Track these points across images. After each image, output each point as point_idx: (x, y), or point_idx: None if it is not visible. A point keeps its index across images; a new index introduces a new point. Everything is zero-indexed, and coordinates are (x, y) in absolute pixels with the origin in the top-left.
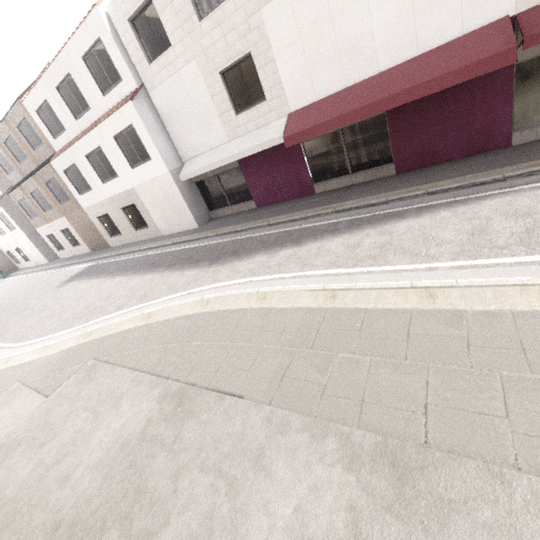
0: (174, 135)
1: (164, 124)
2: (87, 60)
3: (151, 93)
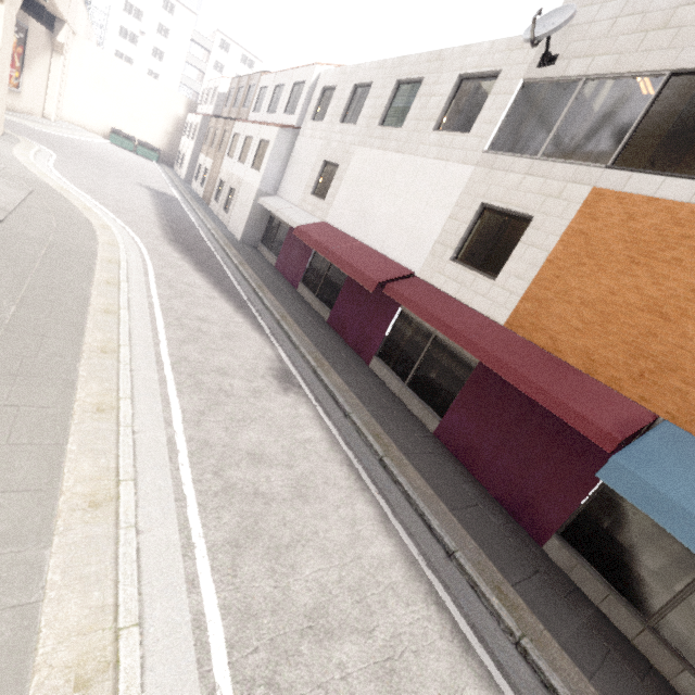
0: (287, 173)
1: (289, 162)
2: (295, 87)
3: (299, 137)
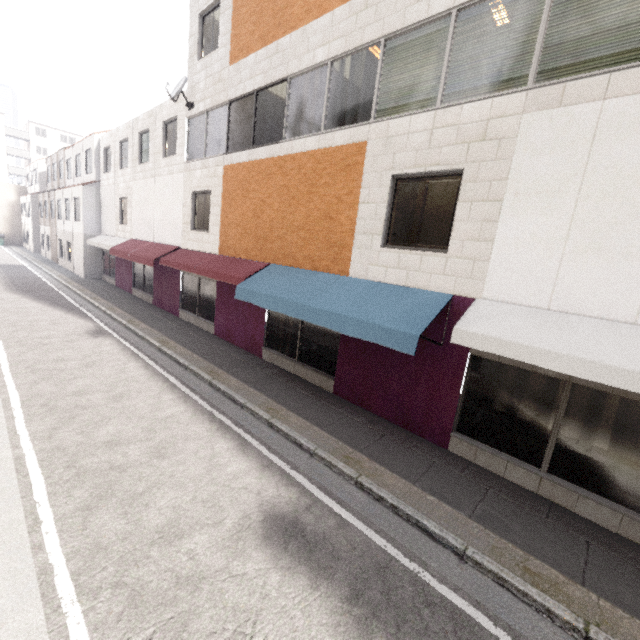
0: (102, 216)
1: (101, 207)
2: (87, 153)
3: (101, 187)
